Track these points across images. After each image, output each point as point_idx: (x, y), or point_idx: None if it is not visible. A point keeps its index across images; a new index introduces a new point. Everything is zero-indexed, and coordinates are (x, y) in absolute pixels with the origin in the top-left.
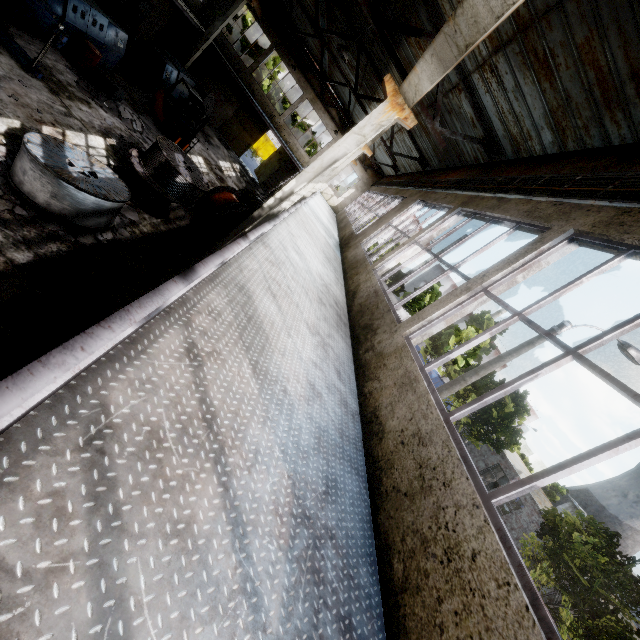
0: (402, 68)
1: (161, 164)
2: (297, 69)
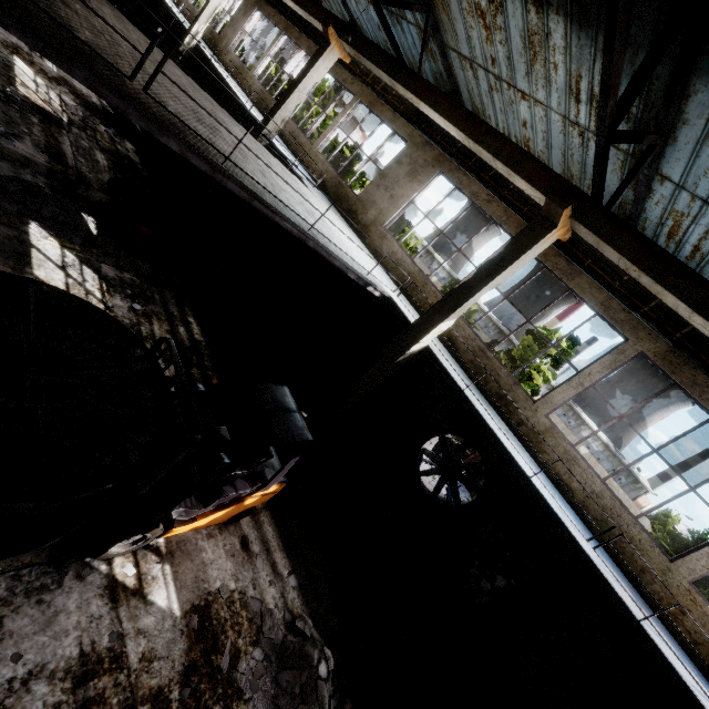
0: None
1: None
2: None
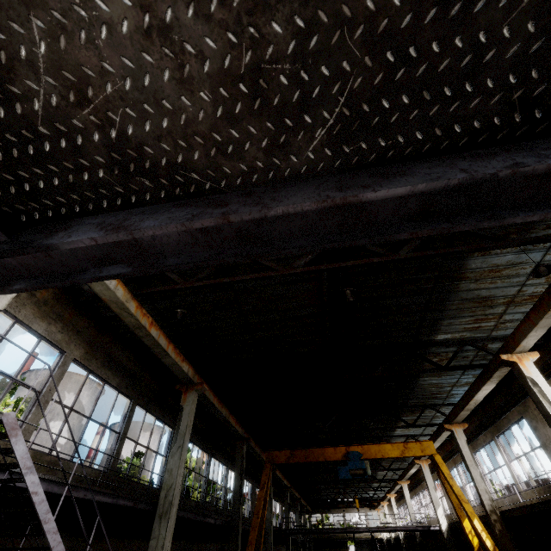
0: (384, 490)
1: None
2: (333, 509)
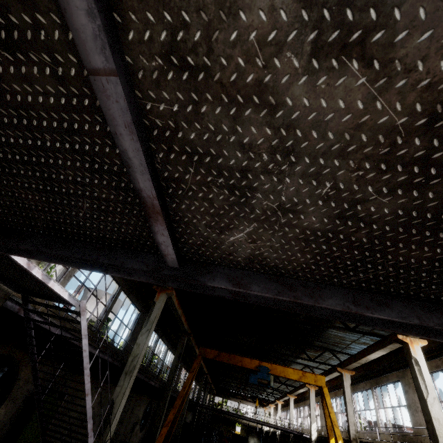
0: (275, 396)
1: None
2: (232, 397)
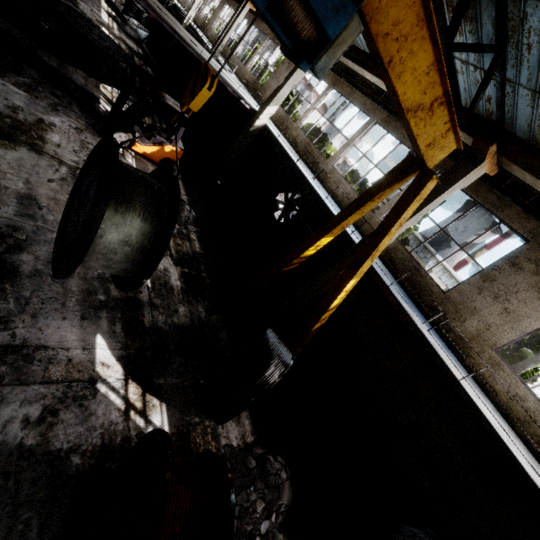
0: None
1: (137, 11)
2: None
